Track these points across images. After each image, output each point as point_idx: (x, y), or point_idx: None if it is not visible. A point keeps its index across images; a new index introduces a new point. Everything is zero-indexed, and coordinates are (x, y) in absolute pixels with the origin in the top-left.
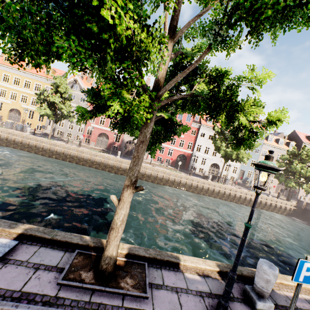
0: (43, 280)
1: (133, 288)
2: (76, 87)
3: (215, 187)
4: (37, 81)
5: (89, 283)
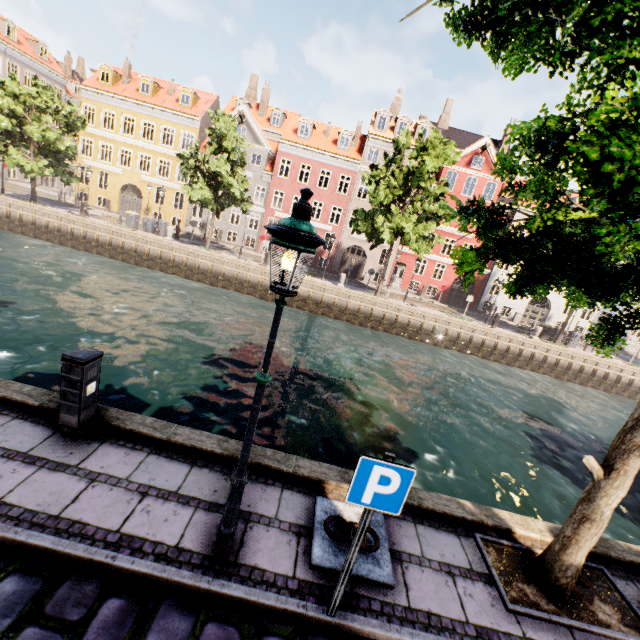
0: (480, 601)
1: (625, 626)
2: (243, 132)
3: (548, 353)
4: (165, 123)
5: (551, 611)
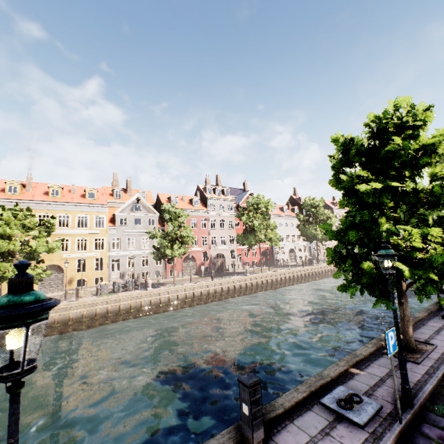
0: None
1: None
2: (139, 208)
3: (322, 268)
4: (79, 213)
5: None
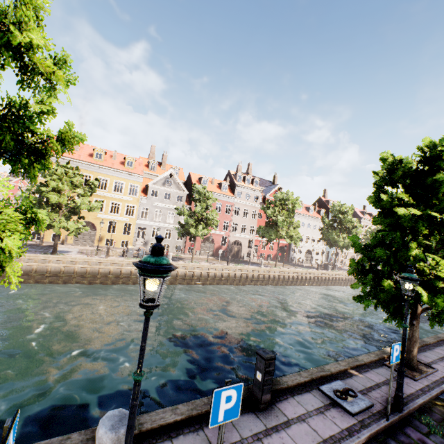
0: None
1: None
2: (170, 183)
3: (336, 275)
4: (117, 178)
5: None
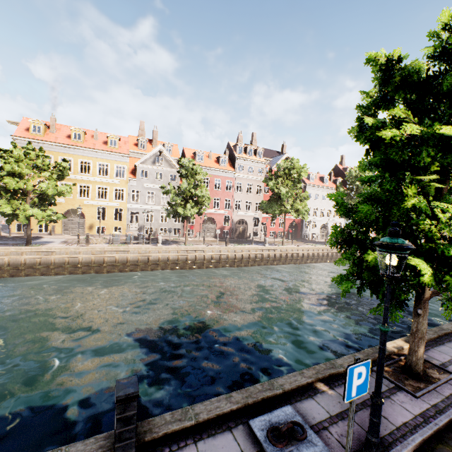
0: None
1: None
2: (161, 161)
3: None
4: (100, 160)
5: None
